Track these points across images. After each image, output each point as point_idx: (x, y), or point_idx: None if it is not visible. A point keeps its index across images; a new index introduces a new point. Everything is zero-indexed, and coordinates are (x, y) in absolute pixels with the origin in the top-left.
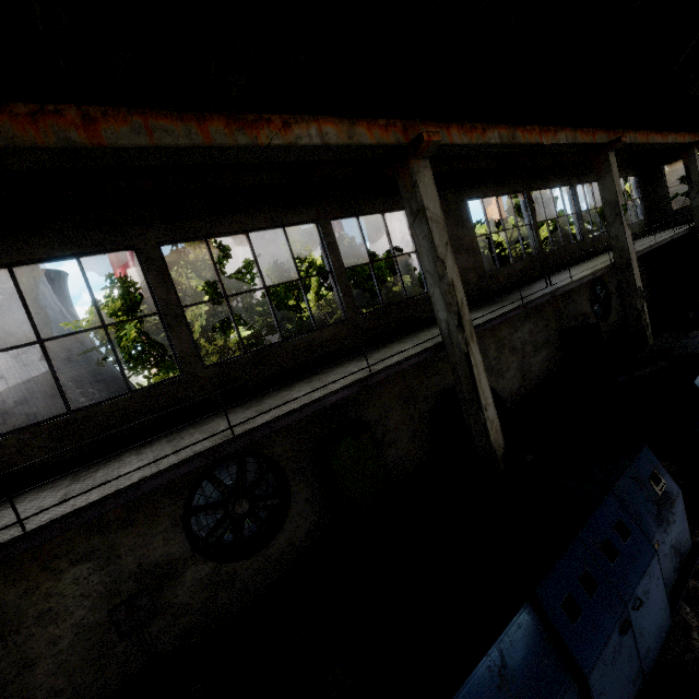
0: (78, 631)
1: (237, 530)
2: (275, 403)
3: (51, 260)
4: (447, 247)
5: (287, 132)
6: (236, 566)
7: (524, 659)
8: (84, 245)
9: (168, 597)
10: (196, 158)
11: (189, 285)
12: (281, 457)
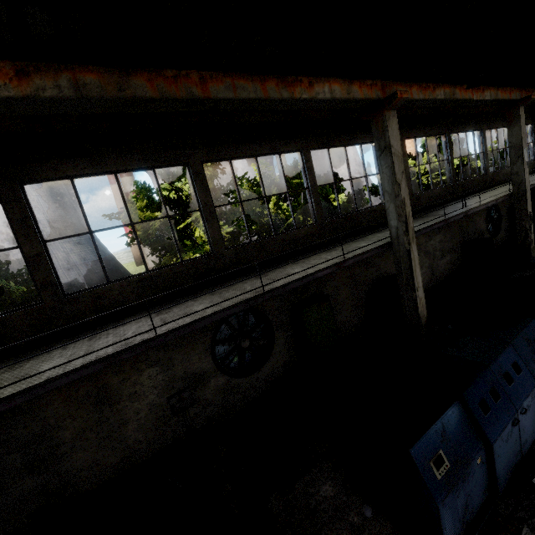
0: (150, 408)
1: (241, 358)
2: (279, 275)
3: (139, 170)
4: (402, 174)
5: (311, 89)
6: (240, 380)
7: (455, 430)
8: (158, 160)
9: (200, 395)
10: (254, 106)
11: (188, 192)
12: (270, 313)
